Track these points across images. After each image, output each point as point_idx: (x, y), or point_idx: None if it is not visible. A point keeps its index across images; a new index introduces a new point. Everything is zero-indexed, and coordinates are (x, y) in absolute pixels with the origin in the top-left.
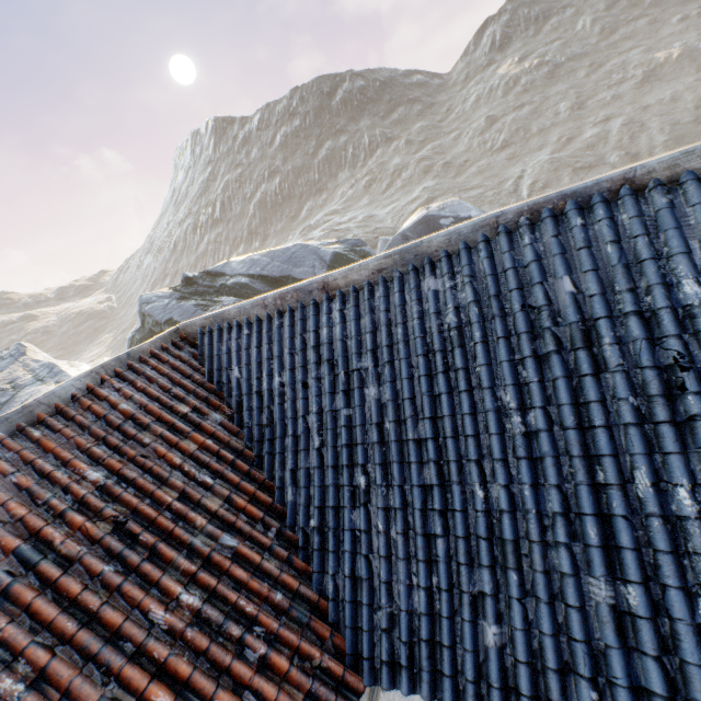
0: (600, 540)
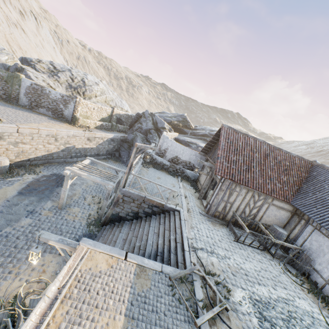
0: None
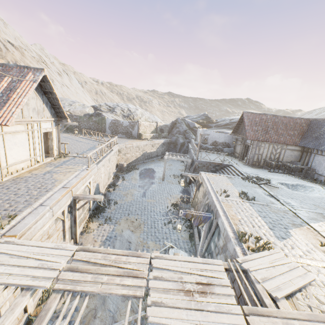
0: (324, 139)
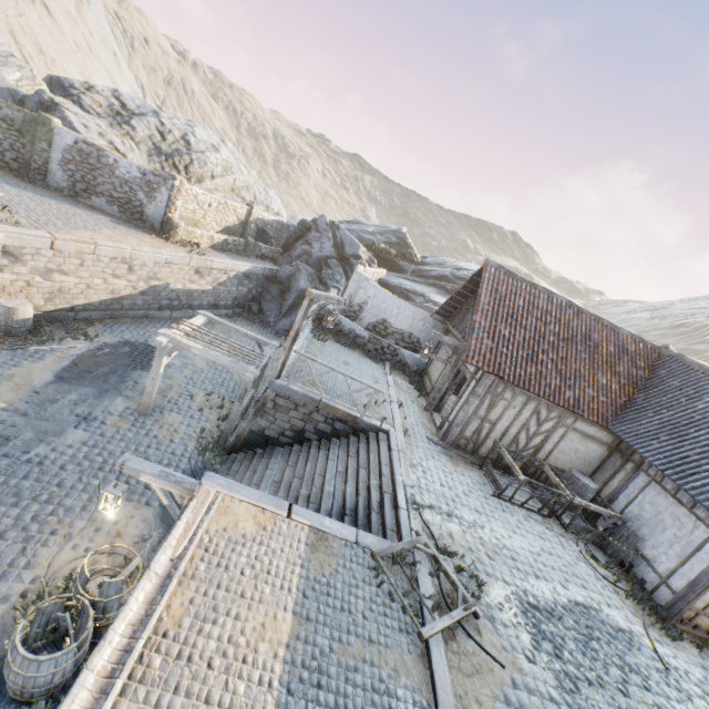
0: (704, 451)
